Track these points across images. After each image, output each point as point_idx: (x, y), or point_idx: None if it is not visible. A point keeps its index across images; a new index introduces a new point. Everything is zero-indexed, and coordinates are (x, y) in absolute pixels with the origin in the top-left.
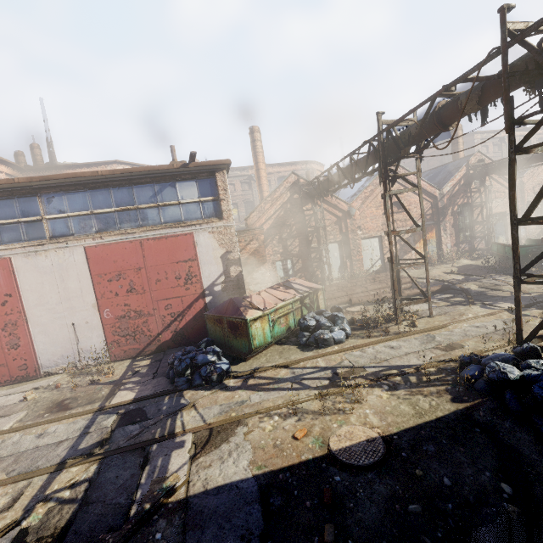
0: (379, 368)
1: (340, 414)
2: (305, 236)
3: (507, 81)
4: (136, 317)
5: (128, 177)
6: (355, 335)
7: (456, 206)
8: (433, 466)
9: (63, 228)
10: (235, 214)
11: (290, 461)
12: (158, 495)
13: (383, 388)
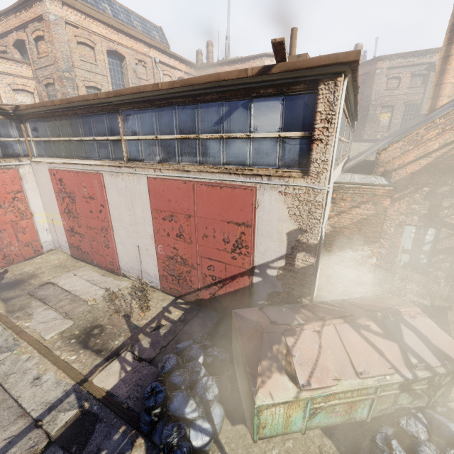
0: None
1: None
2: None
3: None
4: (181, 263)
5: (190, 92)
6: None
7: None
8: None
9: (135, 152)
10: (385, 120)
11: None
12: None
13: None
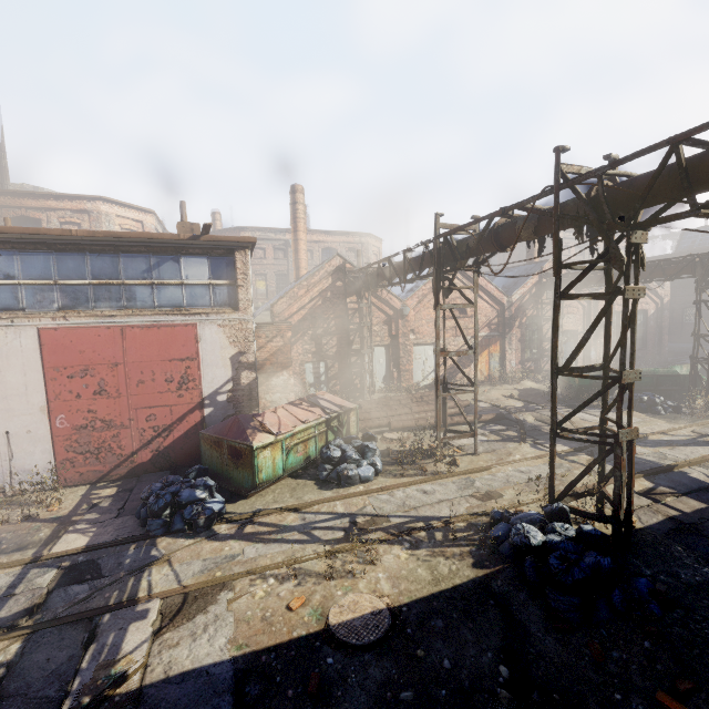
0: (405, 519)
1: (348, 578)
2: (346, 334)
3: (557, 224)
4: (103, 429)
5: (114, 243)
6: (386, 472)
7: (525, 318)
8: (436, 645)
9: (9, 299)
10: (262, 287)
11: (279, 638)
12: (103, 684)
13: (404, 545)
